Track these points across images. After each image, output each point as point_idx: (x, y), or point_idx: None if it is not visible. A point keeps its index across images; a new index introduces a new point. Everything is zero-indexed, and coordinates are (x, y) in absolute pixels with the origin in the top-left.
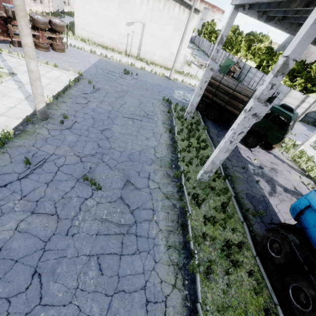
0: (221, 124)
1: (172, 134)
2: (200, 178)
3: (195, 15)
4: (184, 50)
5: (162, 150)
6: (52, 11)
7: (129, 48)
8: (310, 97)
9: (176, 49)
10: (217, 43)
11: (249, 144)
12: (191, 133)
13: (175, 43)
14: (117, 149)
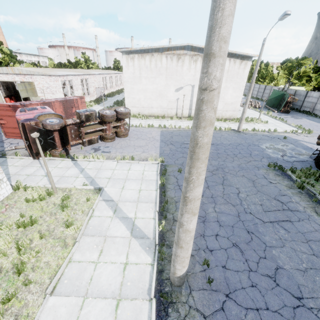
0: None
1: None
2: None
3: (248, 62)
4: (240, 97)
5: None
6: (96, 97)
7: (179, 111)
8: None
9: (230, 98)
10: None
11: None
12: None
13: (228, 93)
14: None
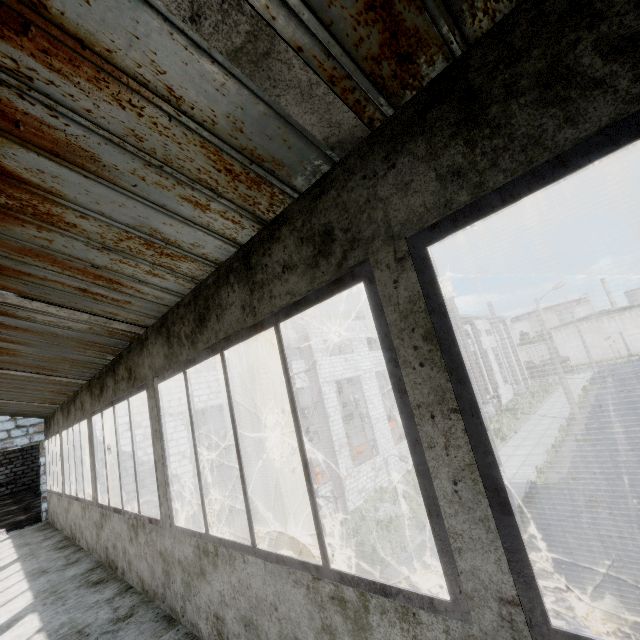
0: None
1: None
2: None
3: None
4: None
5: None
6: None
7: (616, 354)
8: None
9: None
10: None
11: None
12: None
13: None
14: None
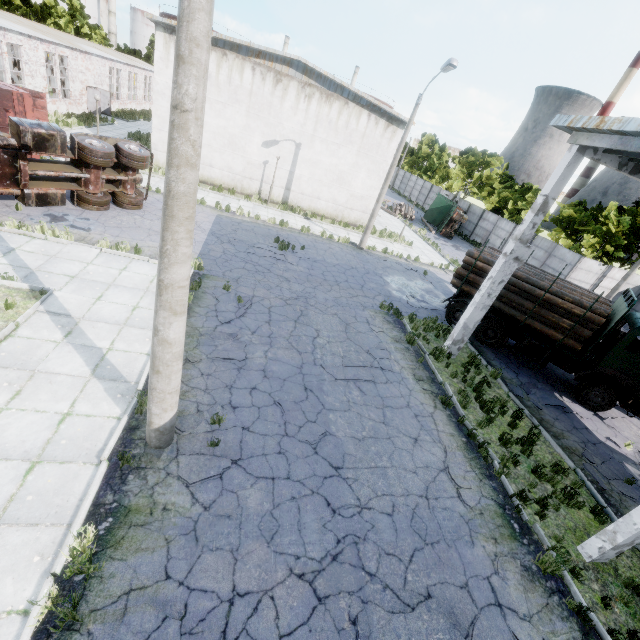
0: (510, 353)
1: (450, 409)
2: (595, 558)
3: (398, 130)
4: (378, 190)
5: (464, 473)
6: (86, 110)
7: (266, 187)
8: (614, 269)
9: (361, 187)
10: (536, 212)
11: (592, 403)
12: (481, 395)
13: (359, 177)
14: (378, 507)
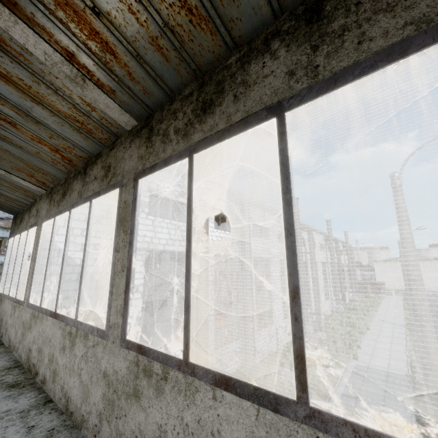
0: None
1: None
2: None
3: None
4: None
5: None
6: None
7: None
8: None
9: None
10: None
11: None
12: None
13: None
14: None
